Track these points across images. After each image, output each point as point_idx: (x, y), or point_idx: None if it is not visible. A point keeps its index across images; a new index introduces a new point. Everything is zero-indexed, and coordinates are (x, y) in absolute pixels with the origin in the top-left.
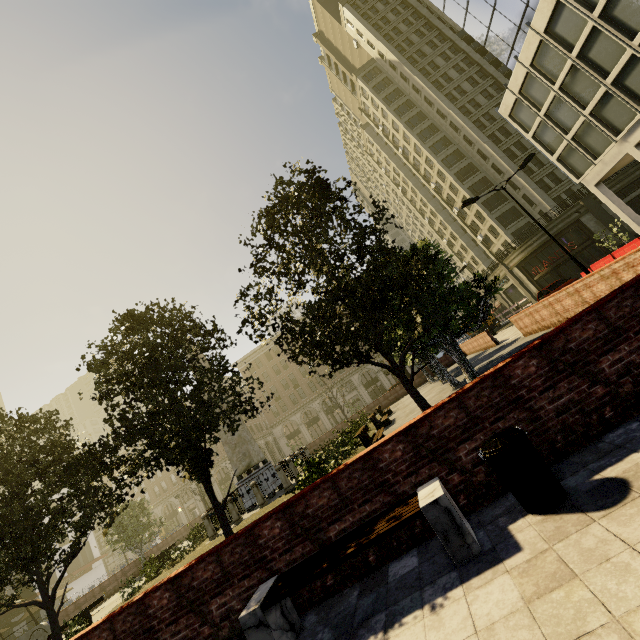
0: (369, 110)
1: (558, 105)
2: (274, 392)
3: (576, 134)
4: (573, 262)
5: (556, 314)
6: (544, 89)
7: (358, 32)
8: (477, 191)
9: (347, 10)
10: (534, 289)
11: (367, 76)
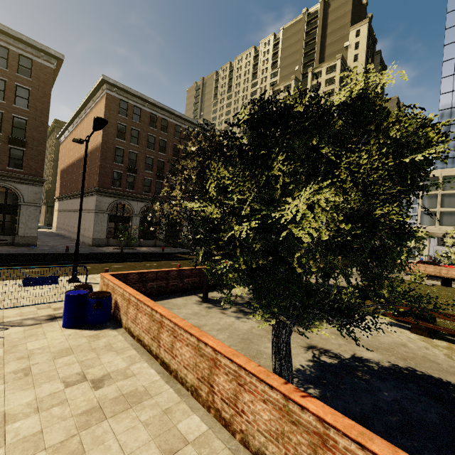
0: (319, 78)
1: (451, 196)
2: (131, 159)
3: (442, 211)
4: None
5: None
6: (454, 186)
7: (356, 43)
8: None
9: (367, 28)
10: None
11: (342, 66)
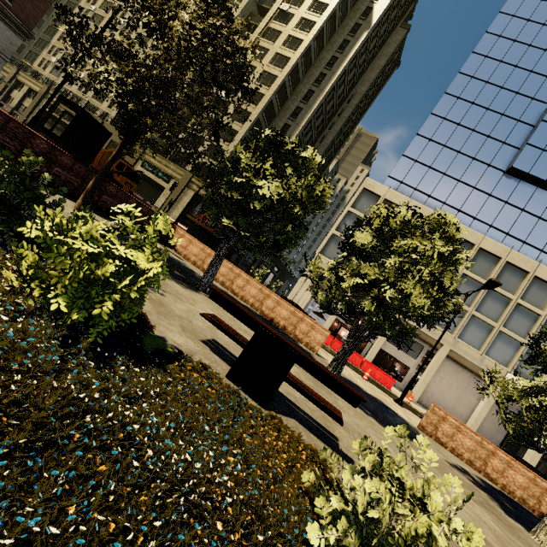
0: None
1: None
2: None
3: None
4: (211, 241)
5: (534, 497)
6: None
7: None
8: (255, 129)
9: None
10: (175, 217)
11: None
